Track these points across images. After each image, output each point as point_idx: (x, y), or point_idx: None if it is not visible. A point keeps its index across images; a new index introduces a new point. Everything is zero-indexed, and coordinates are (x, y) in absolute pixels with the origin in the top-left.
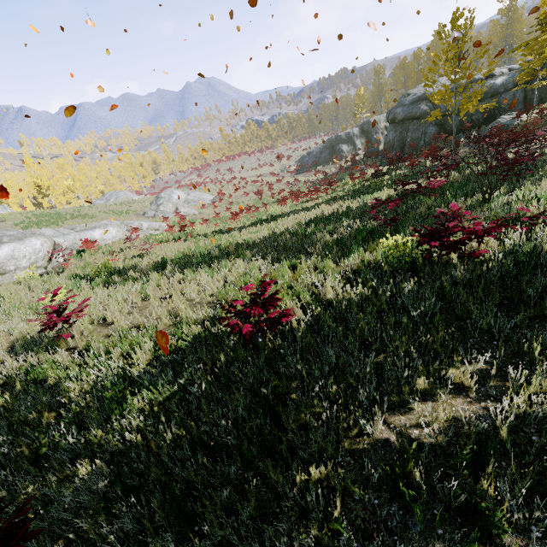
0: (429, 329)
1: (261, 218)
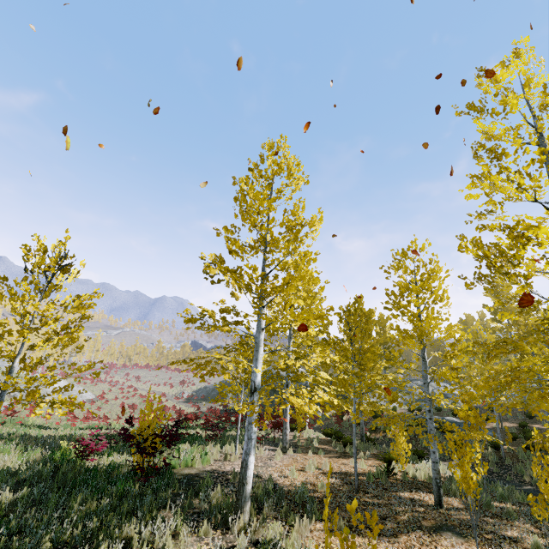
0: (21, 488)
1: (94, 427)
